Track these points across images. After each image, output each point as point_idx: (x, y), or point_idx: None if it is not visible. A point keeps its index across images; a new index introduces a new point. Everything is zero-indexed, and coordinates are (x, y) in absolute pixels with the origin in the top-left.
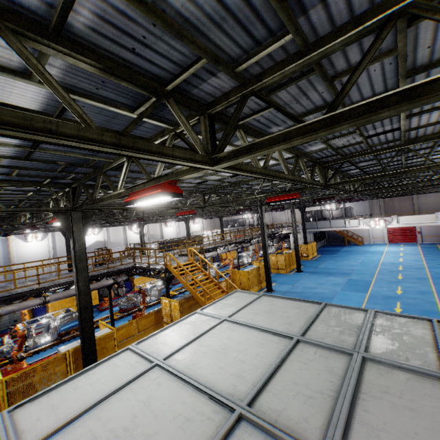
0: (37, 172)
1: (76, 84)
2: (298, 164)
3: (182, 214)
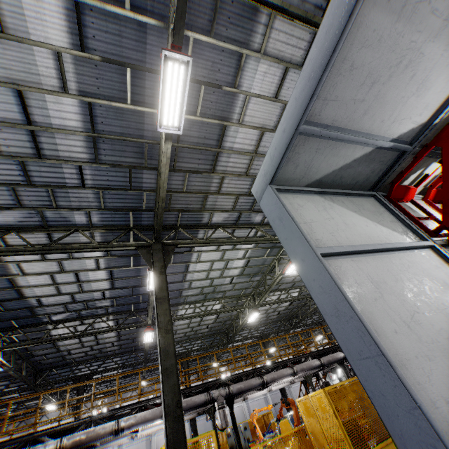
0: None
1: None
2: None
3: None
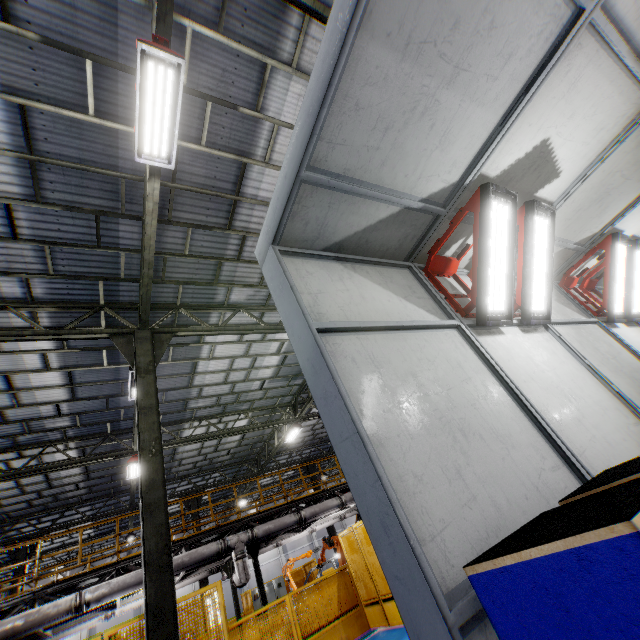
0: None
1: None
2: None
3: None
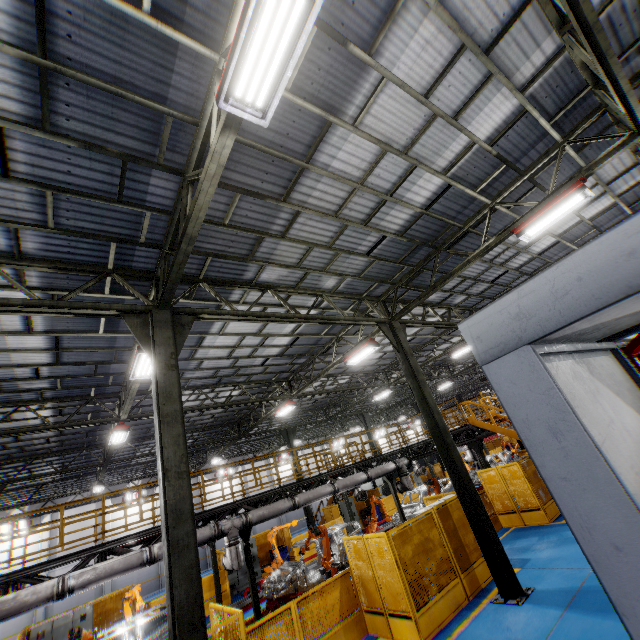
0: (378, 269)
1: (537, 95)
2: (632, 203)
3: (458, 349)
